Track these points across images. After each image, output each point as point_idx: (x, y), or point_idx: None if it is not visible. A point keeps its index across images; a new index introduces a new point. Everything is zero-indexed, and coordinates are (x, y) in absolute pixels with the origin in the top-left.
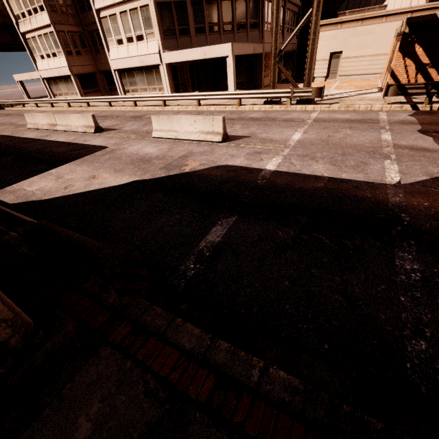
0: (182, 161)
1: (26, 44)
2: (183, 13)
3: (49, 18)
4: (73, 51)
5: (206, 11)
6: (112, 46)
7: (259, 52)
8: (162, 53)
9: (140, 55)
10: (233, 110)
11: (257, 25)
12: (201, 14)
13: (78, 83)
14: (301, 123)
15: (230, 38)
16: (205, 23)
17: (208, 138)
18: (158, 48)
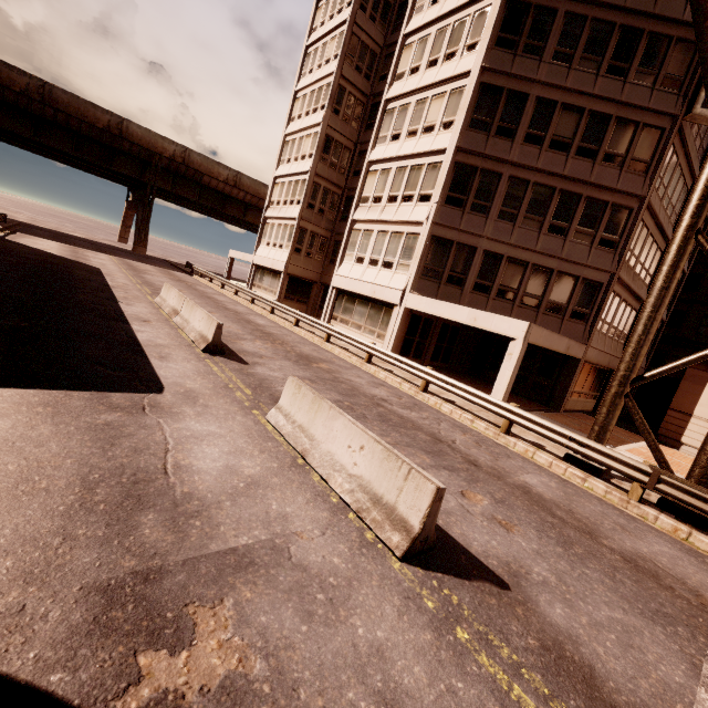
0: (201, 589)
1: (262, 227)
2: (465, 259)
3: (299, 212)
4: (303, 251)
5: (504, 269)
6: (348, 262)
7: (575, 355)
8: (408, 293)
9: (376, 283)
10: (487, 433)
11: (585, 317)
12: (493, 270)
13: (285, 283)
14: (700, 617)
15: (529, 316)
16: (494, 283)
17: (371, 517)
18: (405, 284)
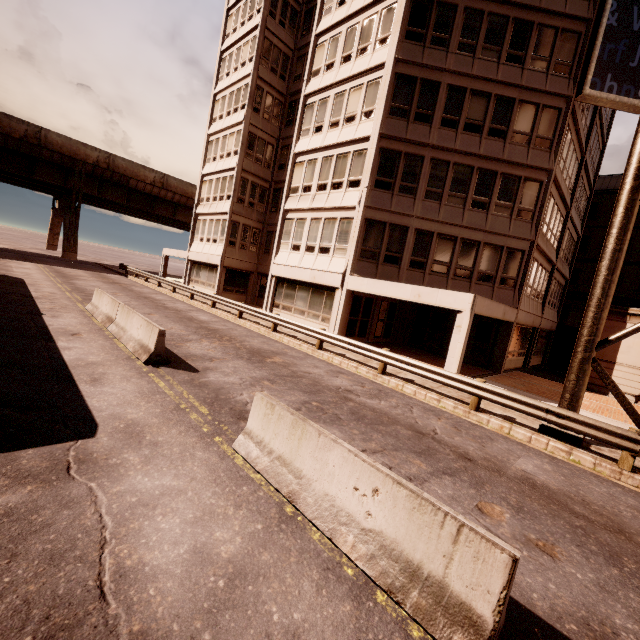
0: None
1: (194, 224)
2: (399, 238)
3: (230, 206)
4: (237, 243)
5: (435, 245)
6: (284, 250)
7: (509, 319)
8: (348, 276)
9: (315, 268)
10: (456, 412)
11: (512, 283)
12: (425, 247)
13: (223, 276)
14: None
15: (463, 286)
16: (428, 258)
17: (412, 601)
18: (344, 267)
